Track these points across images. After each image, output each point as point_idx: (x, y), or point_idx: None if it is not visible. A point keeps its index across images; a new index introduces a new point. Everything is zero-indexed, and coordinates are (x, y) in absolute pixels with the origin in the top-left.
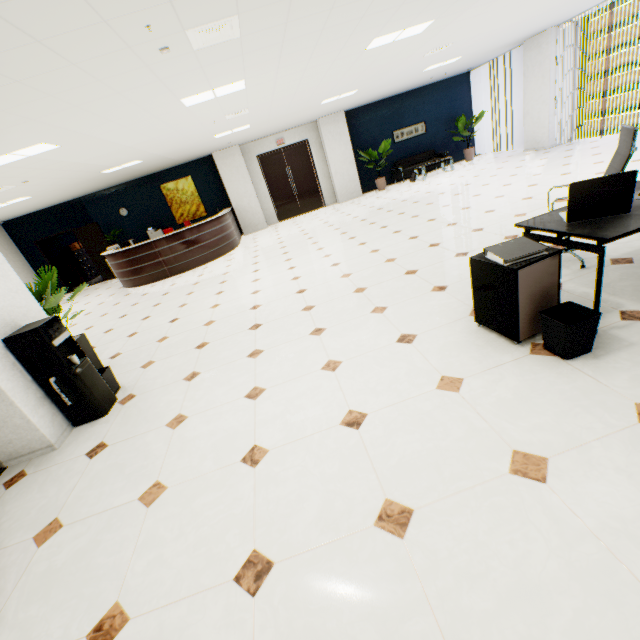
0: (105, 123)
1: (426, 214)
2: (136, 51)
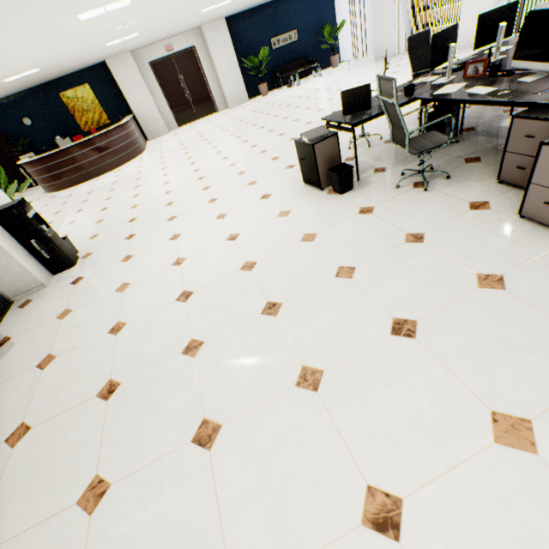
0: (12, 37)
1: (293, 116)
2: None
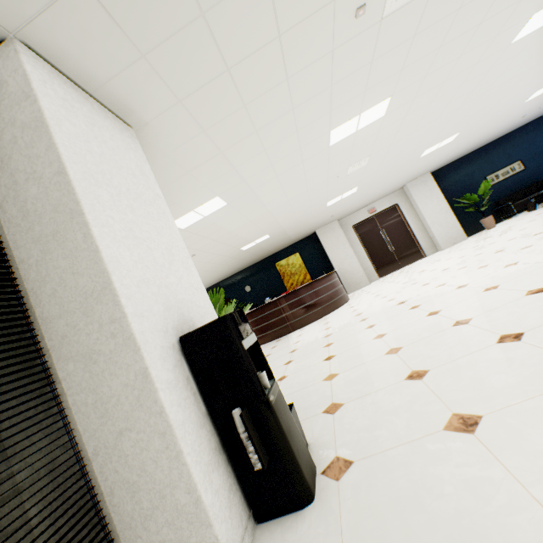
0: (266, 168)
1: None
2: (336, 12)
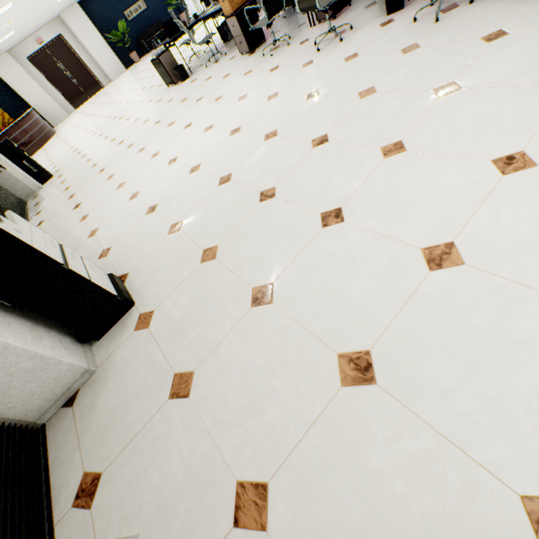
0: None
1: None
2: None
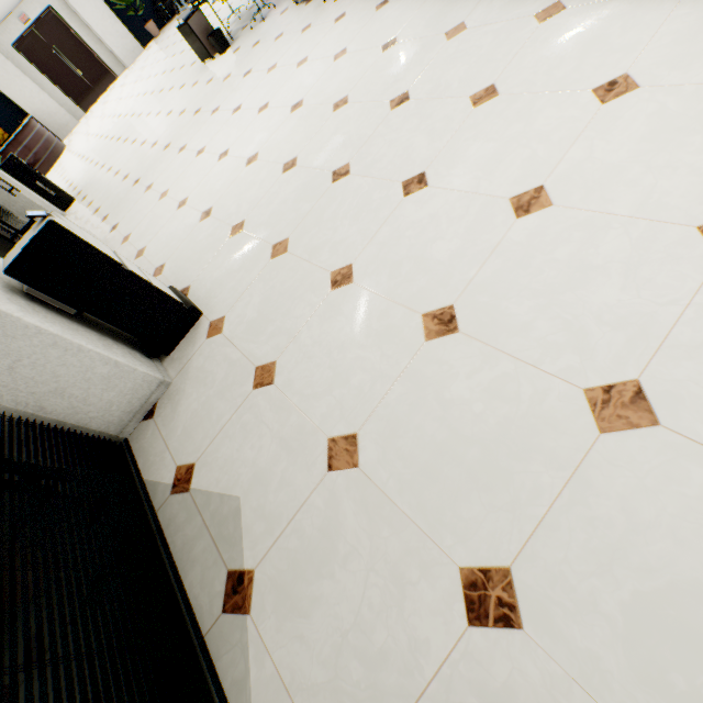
0: None
1: None
2: None
